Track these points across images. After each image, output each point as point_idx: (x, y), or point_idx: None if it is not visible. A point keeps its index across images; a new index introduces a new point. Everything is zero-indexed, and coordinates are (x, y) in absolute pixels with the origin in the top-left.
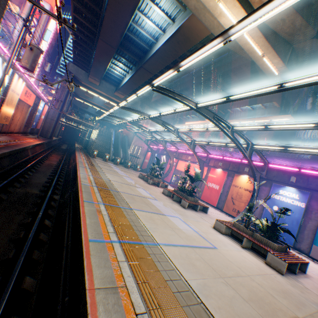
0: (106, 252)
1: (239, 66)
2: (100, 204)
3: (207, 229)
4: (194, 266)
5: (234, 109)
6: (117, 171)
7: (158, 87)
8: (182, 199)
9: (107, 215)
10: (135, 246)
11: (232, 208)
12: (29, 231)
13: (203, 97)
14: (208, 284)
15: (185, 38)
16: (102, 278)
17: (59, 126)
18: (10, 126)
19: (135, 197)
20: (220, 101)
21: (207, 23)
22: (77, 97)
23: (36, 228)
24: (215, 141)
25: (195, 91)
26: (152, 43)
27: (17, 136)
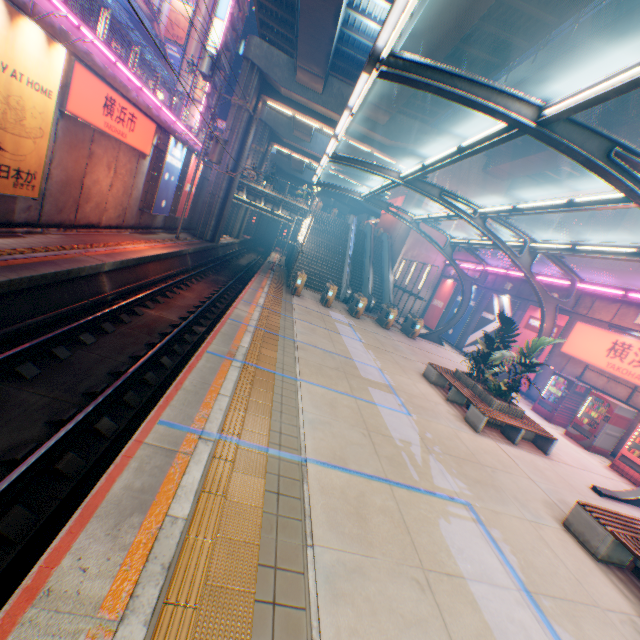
0: None
1: None
2: None
3: None
4: None
5: None
6: (351, 353)
7: None
8: None
9: None
10: None
11: None
12: None
13: None
14: None
15: None
16: None
17: (241, 213)
18: (76, 209)
19: None
20: None
21: None
22: (278, 142)
23: None
24: None
25: None
26: None
27: (104, 237)
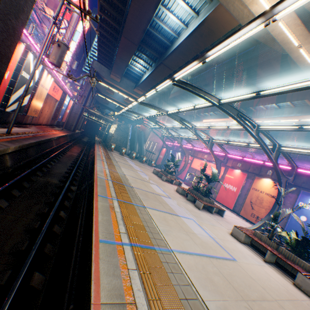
0: (116, 256)
1: (267, 60)
2: (114, 200)
3: (224, 235)
4: (212, 282)
5: (257, 107)
6: (132, 165)
7: (179, 81)
8: (196, 199)
9: (120, 213)
10: (147, 251)
11: (250, 213)
12: (45, 221)
13: (223, 94)
14: (230, 309)
15: (209, 31)
16: (109, 290)
17: (82, 120)
18: (39, 119)
19: (148, 193)
20: (248, 97)
21: (236, 13)
22: (99, 93)
23: (51, 219)
24: (233, 140)
25: (215, 87)
26: (173, 38)
27: (45, 128)
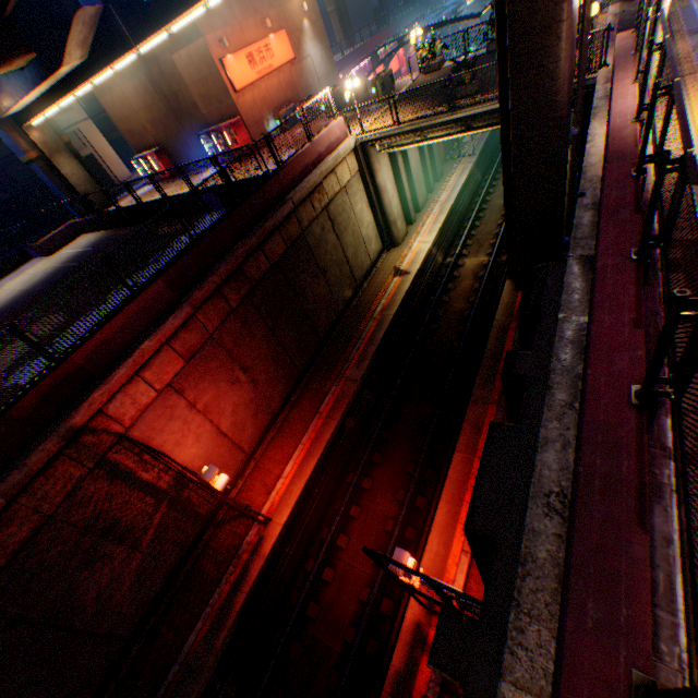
0: None
1: None
2: None
3: None
4: None
5: None
6: None
7: None
8: None
9: None
10: None
11: None
12: None
13: None
14: None
15: None
16: None
17: None
18: None
19: None
20: None
21: None
22: None
23: None
24: None
25: None
26: None
27: None
